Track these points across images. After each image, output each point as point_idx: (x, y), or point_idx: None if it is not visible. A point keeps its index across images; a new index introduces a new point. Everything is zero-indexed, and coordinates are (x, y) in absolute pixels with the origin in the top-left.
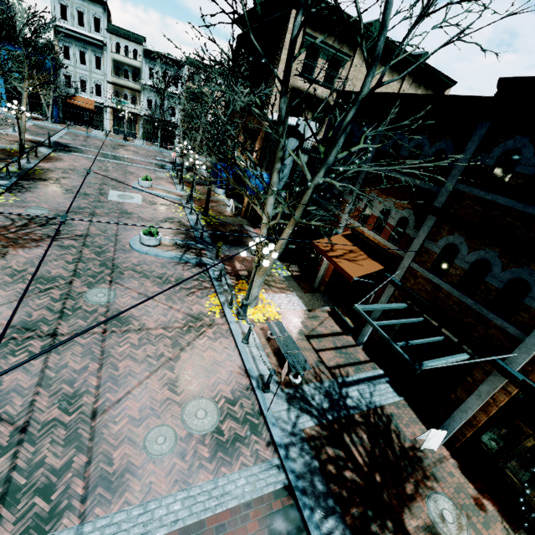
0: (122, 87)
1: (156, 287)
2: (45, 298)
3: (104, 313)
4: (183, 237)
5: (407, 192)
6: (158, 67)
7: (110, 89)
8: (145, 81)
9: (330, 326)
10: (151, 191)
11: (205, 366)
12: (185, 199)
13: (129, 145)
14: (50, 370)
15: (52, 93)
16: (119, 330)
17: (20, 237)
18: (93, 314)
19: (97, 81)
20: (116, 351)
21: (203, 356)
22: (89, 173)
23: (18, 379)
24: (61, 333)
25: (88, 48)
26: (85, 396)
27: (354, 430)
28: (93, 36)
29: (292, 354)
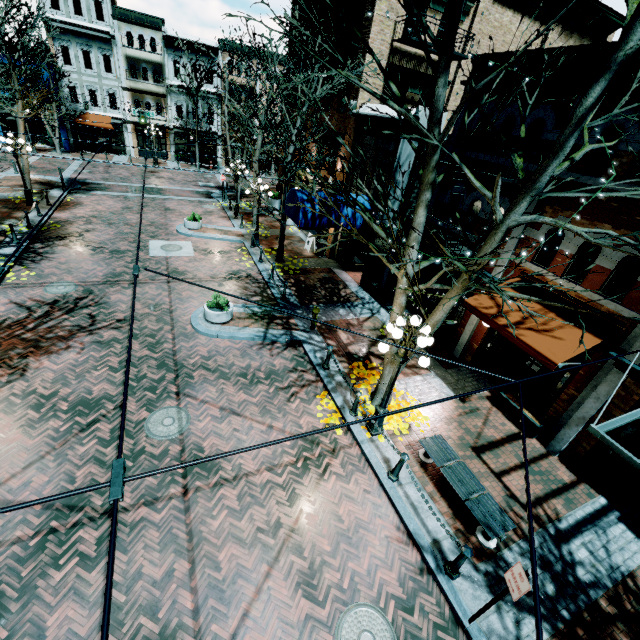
0: (142, 93)
1: (242, 392)
2: (90, 442)
3: (179, 456)
4: (259, 301)
5: (639, 214)
6: (184, 59)
7: (128, 97)
8: (170, 81)
9: (500, 424)
10: (203, 235)
11: (346, 535)
12: (248, 239)
13: (161, 170)
14: (117, 589)
15: (56, 113)
16: (207, 485)
17: (42, 337)
18: (163, 460)
19: (109, 89)
20: (210, 528)
21: (339, 515)
22: (137, 274)
23: (70, 619)
24: (122, 507)
25: (92, 46)
26: (179, 637)
27: (611, 634)
28: (96, 27)
29: (475, 498)
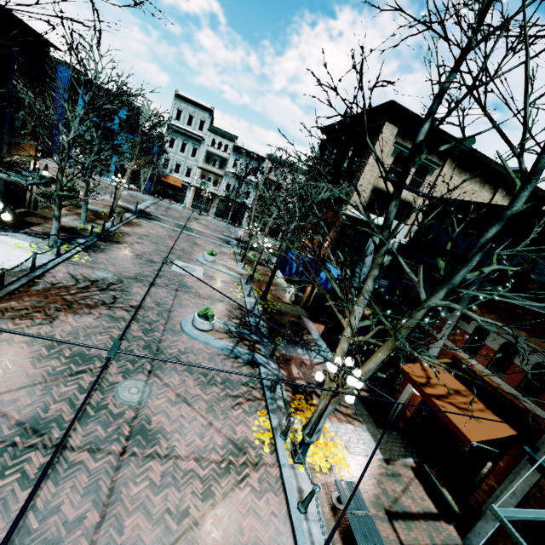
0: (208, 172)
1: (199, 388)
2: (72, 385)
3: (131, 420)
4: (237, 323)
5: None
6: (243, 159)
7: (198, 172)
8: (229, 169)
9: (419, 497)
10: (213, 266)
11: None
12: (245, 278)
13: (202, 218)
14: (35, 514)
15: (151, 171)
16: (142, 453)
17: (76, 301)
18: (117, 419)
19: (189, 165)
20: (129, 492)
21: (241, 526)
22: (165, 262)
23: None
24: (71, 446)
25: (189, 141)
26: None
27: None
28: (196, 133)
29: None
